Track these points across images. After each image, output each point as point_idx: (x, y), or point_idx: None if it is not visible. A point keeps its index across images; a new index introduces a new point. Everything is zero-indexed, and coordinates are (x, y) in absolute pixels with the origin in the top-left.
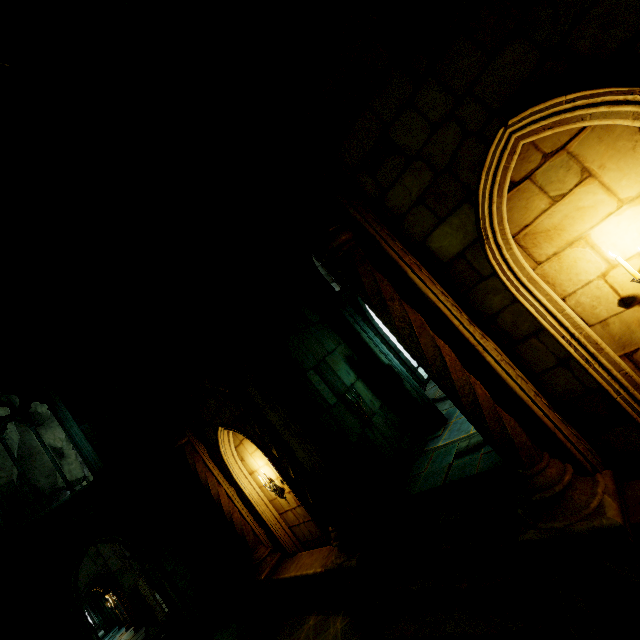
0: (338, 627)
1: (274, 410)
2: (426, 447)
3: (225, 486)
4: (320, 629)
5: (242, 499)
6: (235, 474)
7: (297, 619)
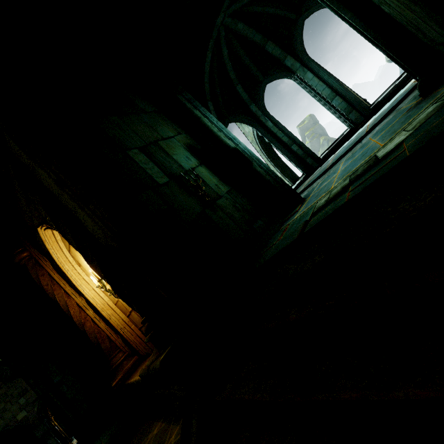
0: (171, 443)
1: (41, 166)
2: (282, 226)
3: (74, 297)
4: (157, 442)
5: (93, 307)
6: (75, 281)
7: (148, 425)
